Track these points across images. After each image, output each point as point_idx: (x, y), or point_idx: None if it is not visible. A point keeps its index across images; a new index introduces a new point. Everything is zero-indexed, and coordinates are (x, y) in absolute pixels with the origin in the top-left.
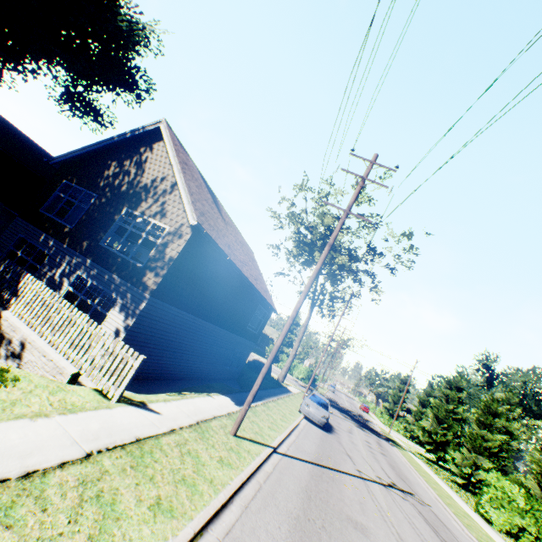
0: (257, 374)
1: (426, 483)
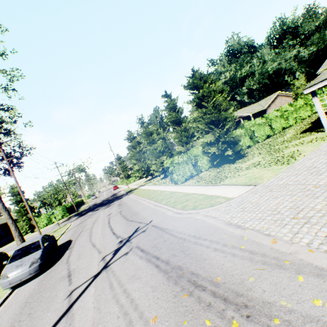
0: None
1: (148, 200)
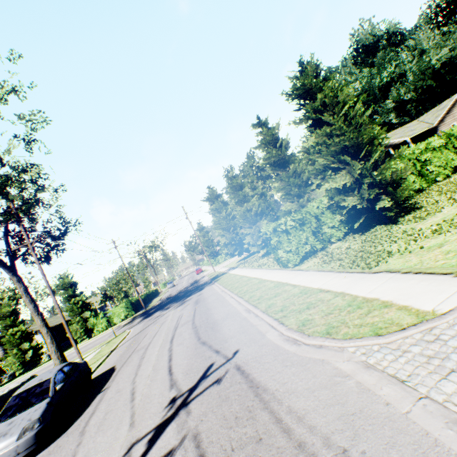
0: None
1: (237, 297)
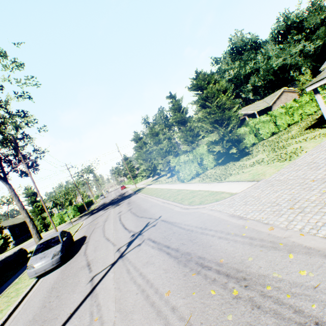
0: None
1: (156, 198)
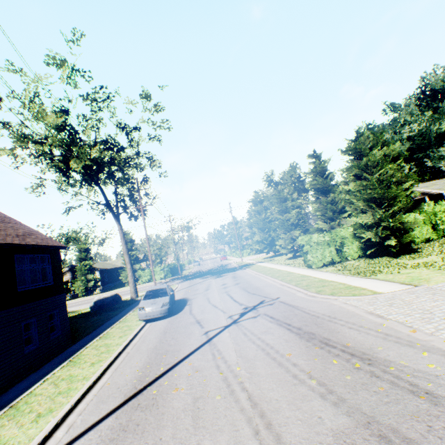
0: (98, 316)
1: (272, 278)
